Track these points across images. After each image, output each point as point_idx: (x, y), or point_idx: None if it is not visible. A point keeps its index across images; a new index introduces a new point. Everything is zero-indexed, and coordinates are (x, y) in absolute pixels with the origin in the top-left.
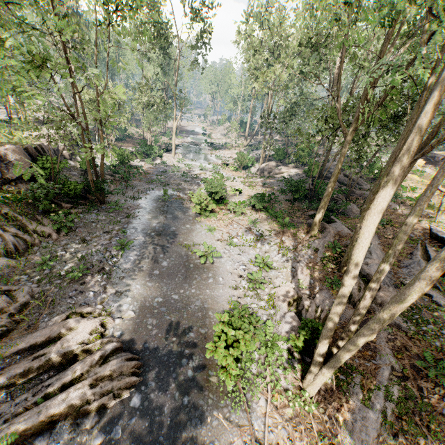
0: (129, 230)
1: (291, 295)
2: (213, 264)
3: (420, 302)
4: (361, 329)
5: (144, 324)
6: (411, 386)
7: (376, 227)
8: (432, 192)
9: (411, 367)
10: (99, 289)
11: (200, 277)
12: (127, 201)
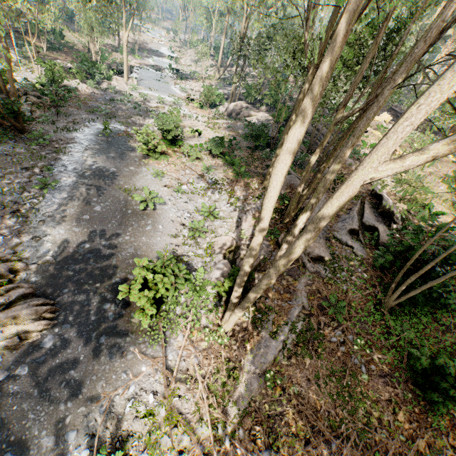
0: (57, 168)
1: (229, 245)
2: (154, 211)
3: (342, 253)
4: (264, 276)
5: (65, 270)
6: (313, 321)
7: (285, 176)
8: (352, 143)
9: (319, 306)
10: (12, 233)
11: (137, 224)
12: (58, 132)
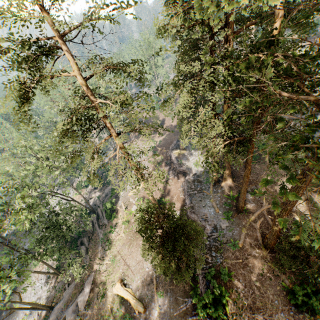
0: None
1: None
2: None
3: None
4: None
5: None
6: None
7: None
8: None
9: None
10: None
11: (11, 319)
12: None
